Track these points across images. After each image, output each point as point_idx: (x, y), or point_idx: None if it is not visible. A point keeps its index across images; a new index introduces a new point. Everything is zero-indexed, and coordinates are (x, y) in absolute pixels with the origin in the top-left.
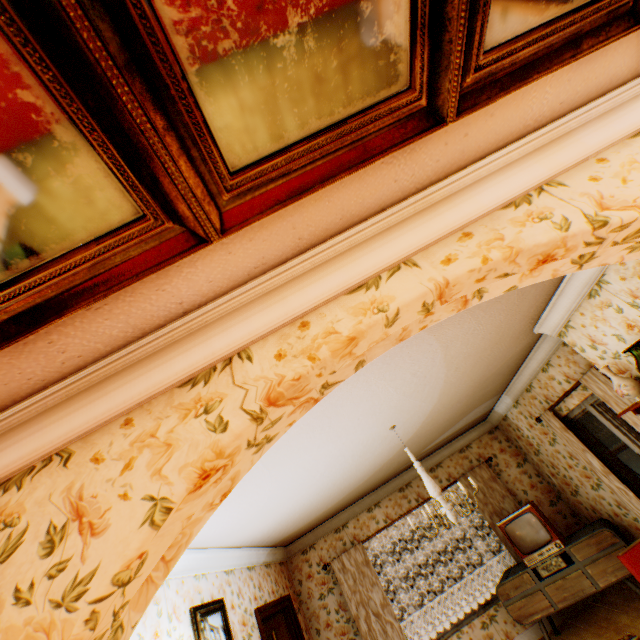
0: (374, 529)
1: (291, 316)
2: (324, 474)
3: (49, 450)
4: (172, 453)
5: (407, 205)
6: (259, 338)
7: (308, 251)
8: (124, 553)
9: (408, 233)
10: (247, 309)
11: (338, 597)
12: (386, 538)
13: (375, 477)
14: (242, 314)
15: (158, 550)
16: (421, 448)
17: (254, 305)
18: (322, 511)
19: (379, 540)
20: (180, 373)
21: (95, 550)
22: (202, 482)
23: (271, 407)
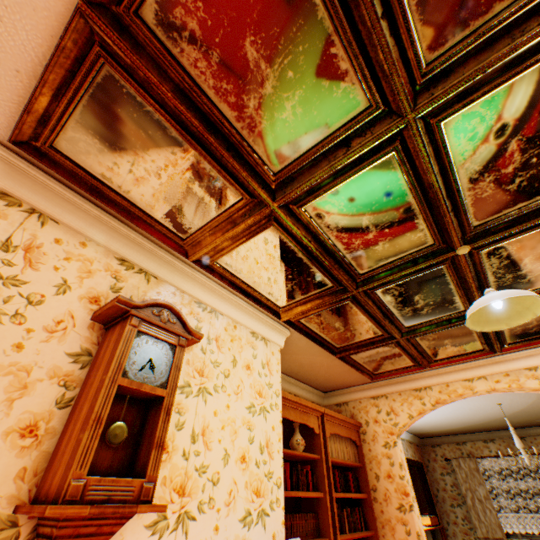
0: (486, 454)
1: (443, 382)
2: (450, 412)
3: (382, 394)
4: (412, 405)
5: (486, 360)
6: (434, 385)
7: (450, 366)
8: (404, 421)
9: (485, 368)
10: (431, 376)
11: (452, 479)
12: (495, 463)
13: (489, 423)
14: (429, 377)
15: (408, 423)
16: (533, 418)
17: (433, 376)
18: (447, 428)
19: (489, 462)
20: (412, 387)
21: (397, 418)
22: (419, 414)
23: (436, 404)
